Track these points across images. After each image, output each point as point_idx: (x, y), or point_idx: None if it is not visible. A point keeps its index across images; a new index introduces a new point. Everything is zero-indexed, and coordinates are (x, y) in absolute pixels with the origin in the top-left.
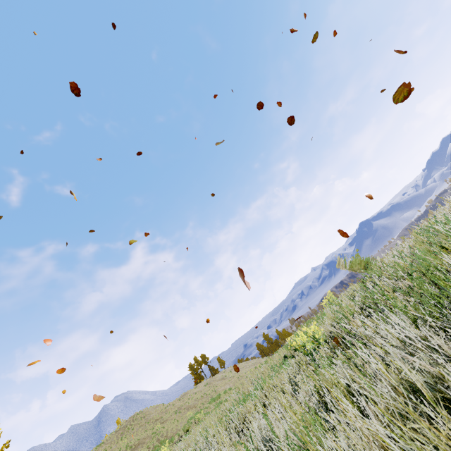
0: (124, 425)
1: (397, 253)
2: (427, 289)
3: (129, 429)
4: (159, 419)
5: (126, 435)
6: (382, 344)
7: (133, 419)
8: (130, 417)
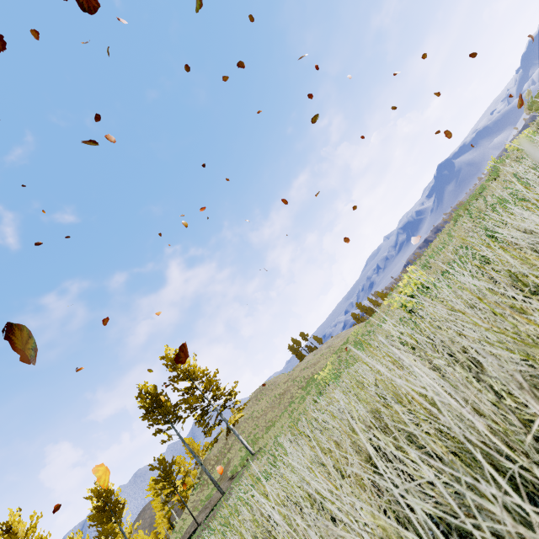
0: (254, 395)
1: None
2: None
3: (261, 395)
4: (289, 380)
5: (261, 399)
6: None
7: (260, 390)
8: (256, 390)
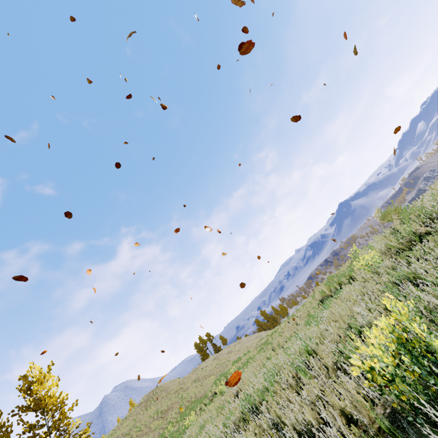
0: (145, 399)
1: (433, 192)
2: None
3: (151, 401)
4: (180, 389)
5: (150, 406)
6: None
7: (153, 393)
8: (149, 392)
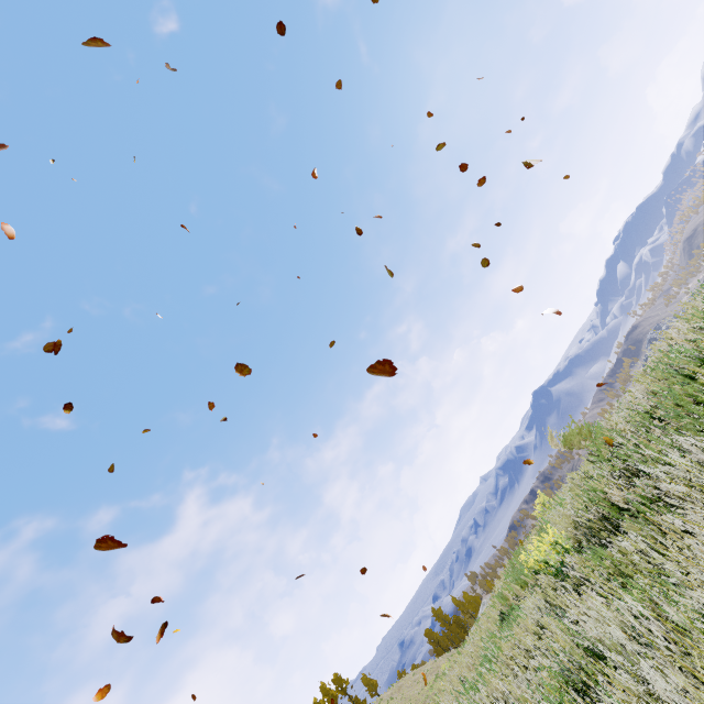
0: None
1: (627, 404)
2: (692, 411)
3: None
4: None
5: None
6: (662, 500)
7: None
8: None
